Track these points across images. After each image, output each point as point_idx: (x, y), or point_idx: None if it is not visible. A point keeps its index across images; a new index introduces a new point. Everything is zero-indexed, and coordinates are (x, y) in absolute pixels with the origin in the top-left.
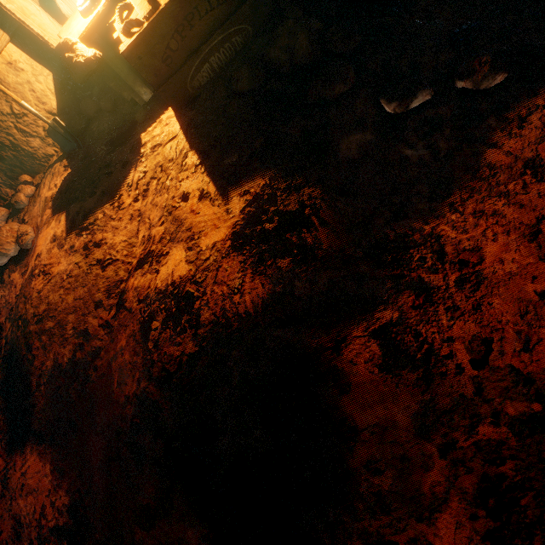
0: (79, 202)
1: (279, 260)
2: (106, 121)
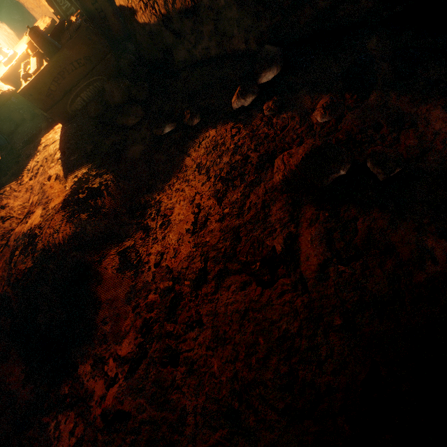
0: None
1: (83, 214)
2: (27, 126)
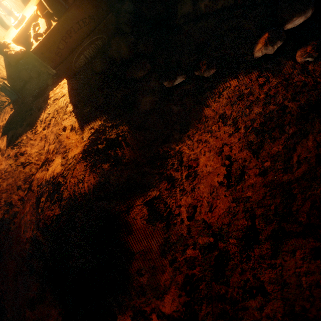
0: (14, 130)
1: (104, 164)
2: (34, 83)
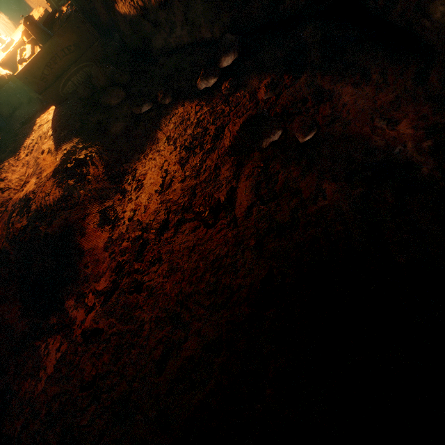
0: None
1: (71, 181)
2: (24, 109)
